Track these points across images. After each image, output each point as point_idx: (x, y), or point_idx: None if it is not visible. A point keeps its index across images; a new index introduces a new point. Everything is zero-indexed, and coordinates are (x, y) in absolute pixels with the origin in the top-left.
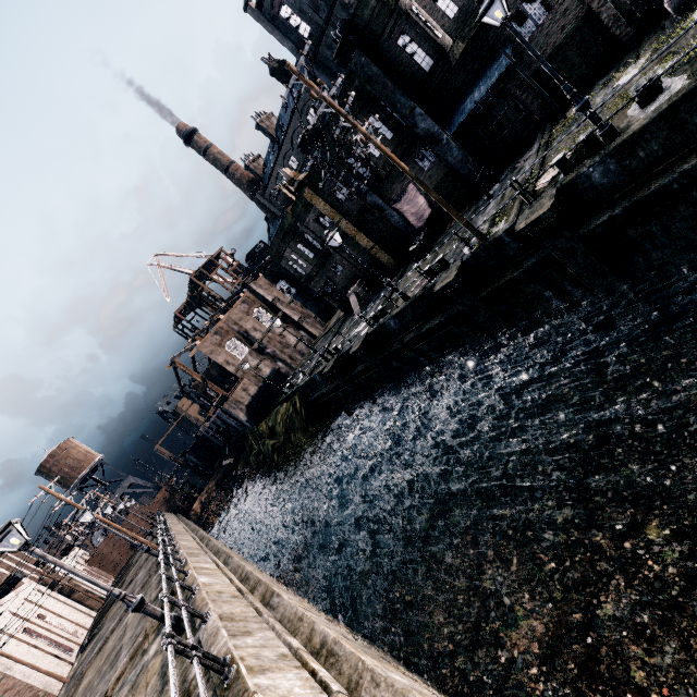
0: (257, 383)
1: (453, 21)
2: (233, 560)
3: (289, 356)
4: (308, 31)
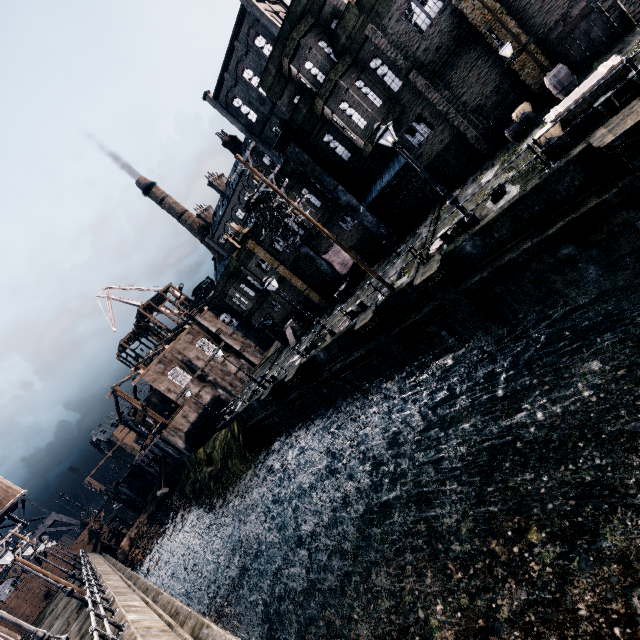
0: (197, 410)
1: (364, 130)
2: (163, 596)
3: (229, 383)
4: (256, 117)
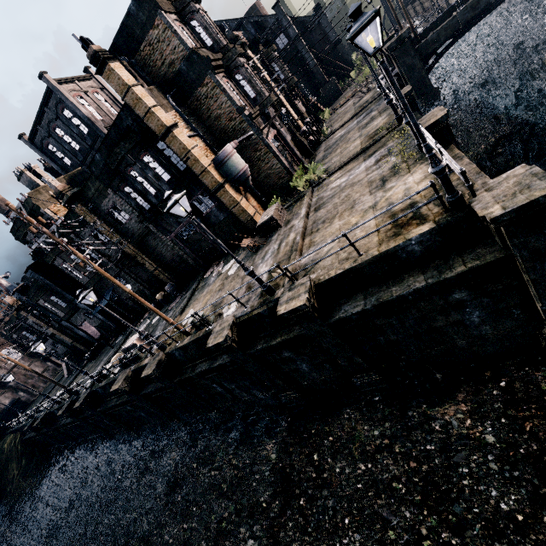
0: None
1: (82, 279)
2: None
3: (32, 385)
4: (70, 162)
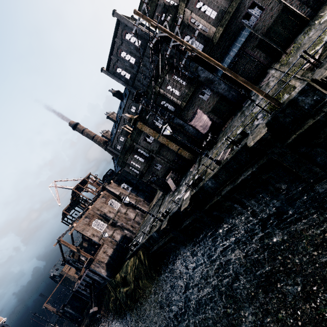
0: (112, 246)
1: (215, 19)
2: None
3: (131, 226)
4: (129, 76)
